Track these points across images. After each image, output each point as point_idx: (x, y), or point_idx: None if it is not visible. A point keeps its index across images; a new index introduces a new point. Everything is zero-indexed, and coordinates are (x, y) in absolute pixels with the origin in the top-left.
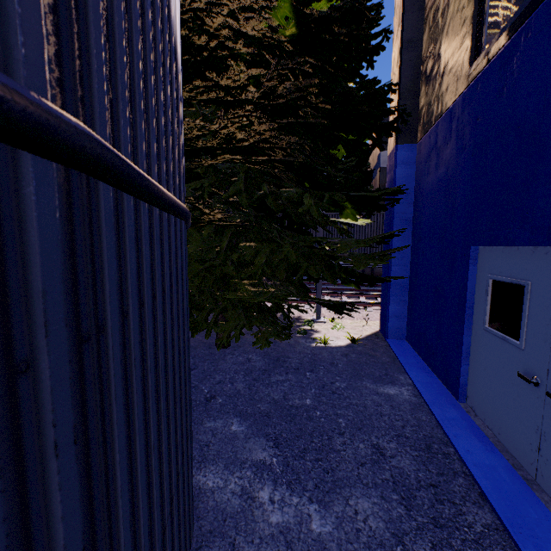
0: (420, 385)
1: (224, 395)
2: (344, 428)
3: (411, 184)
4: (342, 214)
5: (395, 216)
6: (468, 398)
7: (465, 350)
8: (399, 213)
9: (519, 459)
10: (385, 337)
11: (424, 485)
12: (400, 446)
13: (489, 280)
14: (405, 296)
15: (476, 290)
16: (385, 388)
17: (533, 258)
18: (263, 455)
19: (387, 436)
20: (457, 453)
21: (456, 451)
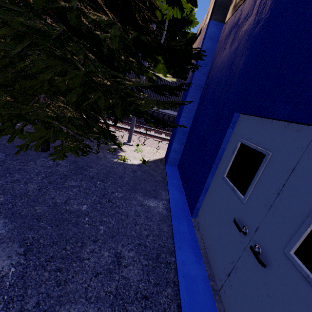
0: (173, 201)
1: (9, 194)
2: (101, 235)
3: (210, 58)
4: (156, 68)
5: (193, 81)
6: (198, 216)
7: (206, 187)
8: (196, 79)
9: (214, 271)
10: (165, 162)
11: (139, 298)
12: (137, 255)
13: (239, 142)
14: (184, 139)
15: (227, 148)
16: (149, 201)
17: (283, 133)
18: (4, 264)
19: (132, 244)
20: (176, 263)
21: (176, 261)
